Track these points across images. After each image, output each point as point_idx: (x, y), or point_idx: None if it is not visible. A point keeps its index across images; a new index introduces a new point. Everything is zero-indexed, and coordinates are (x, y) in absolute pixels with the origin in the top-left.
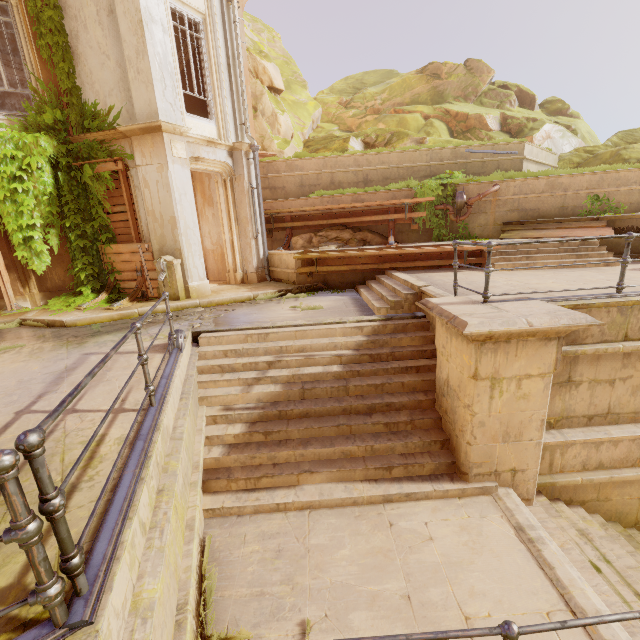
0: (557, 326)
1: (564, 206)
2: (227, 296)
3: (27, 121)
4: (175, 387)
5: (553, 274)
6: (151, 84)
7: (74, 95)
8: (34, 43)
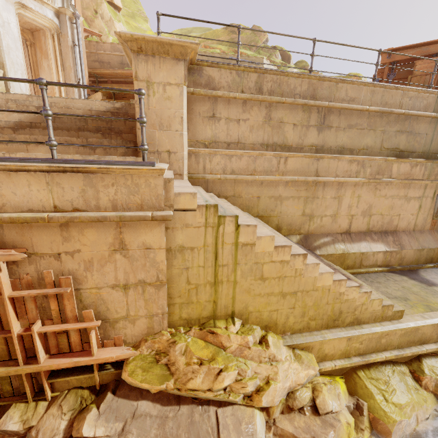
0: (172, 39)
1: None
2: None
3: None
4: None
5: None
6: None
7: None
8: None
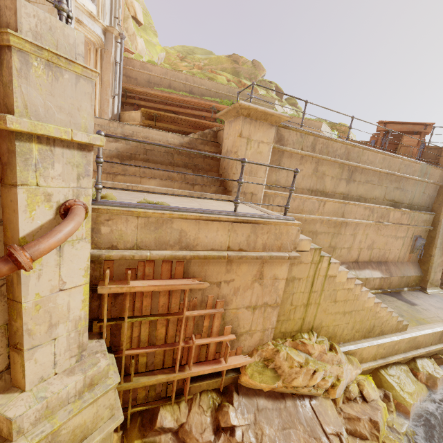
0: (275, 112)
1: None
2: None
3: None
4: None
5: None
6: None
7: None
8: None
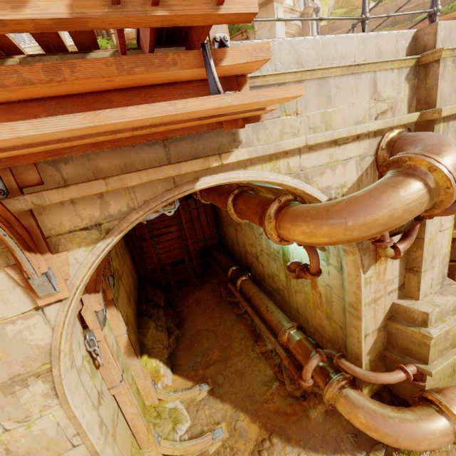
0: None
1: None
2: None
3: None
4: None
5: None
6: None
7: None
8: None
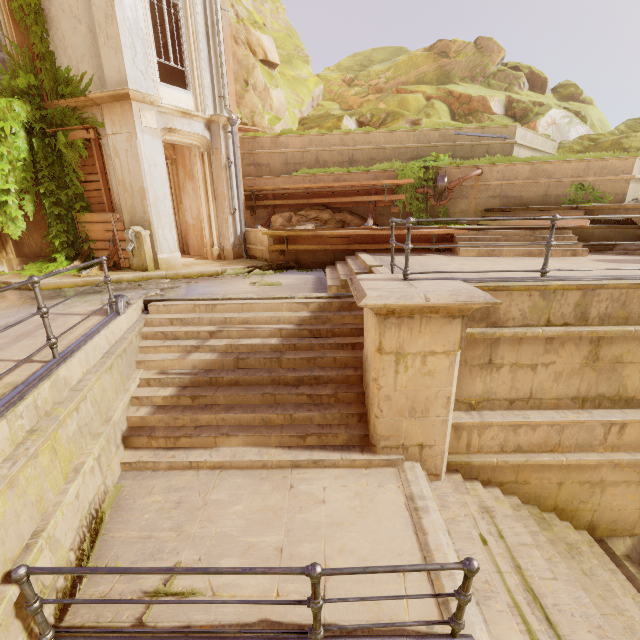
0: (453, 303)
1: (547, 194)
2: (194, 269)
3: (2, 85)
4: (94, 345)
5: (513, 261)
6: (120, 50)
7: (48, 60)
8: (8, 5)
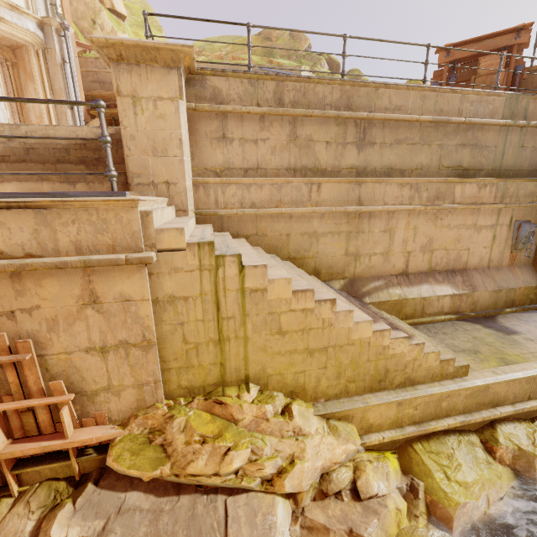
0: (158, 42)
1: None
2: None
3: None
4: None
5: None
6: None
7: None
8: None
